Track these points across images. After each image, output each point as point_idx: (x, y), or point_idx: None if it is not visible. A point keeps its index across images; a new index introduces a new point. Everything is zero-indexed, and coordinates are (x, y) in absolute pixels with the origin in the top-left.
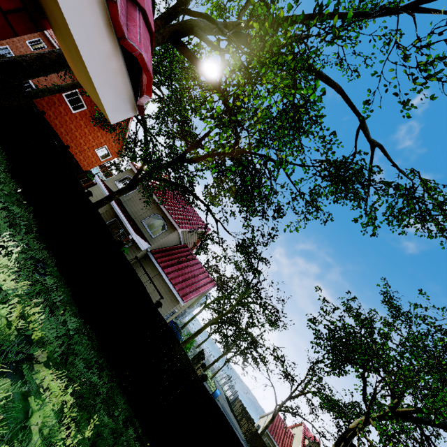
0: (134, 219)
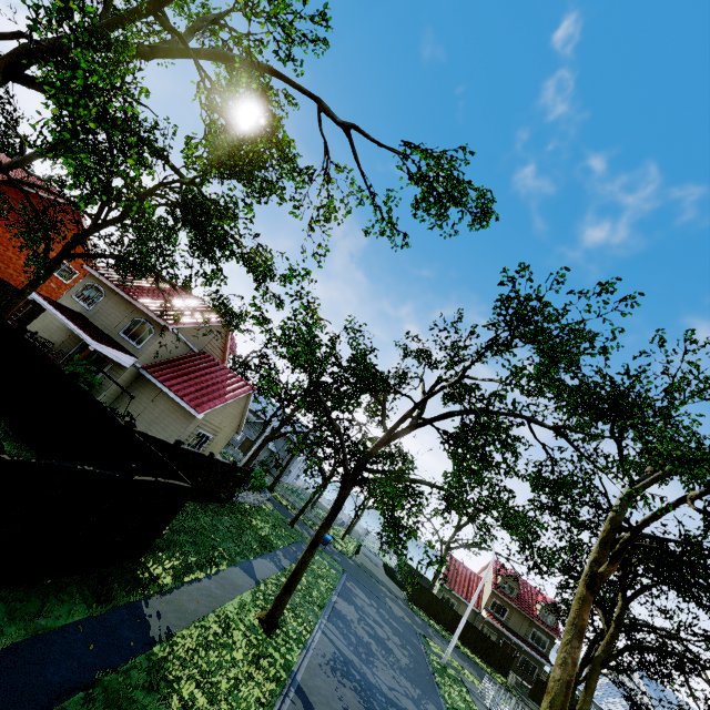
0: (109, 334)
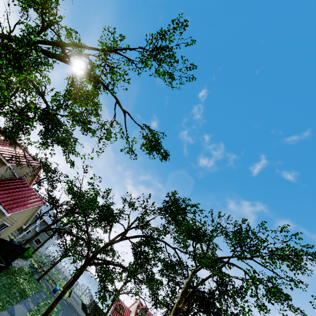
0: None
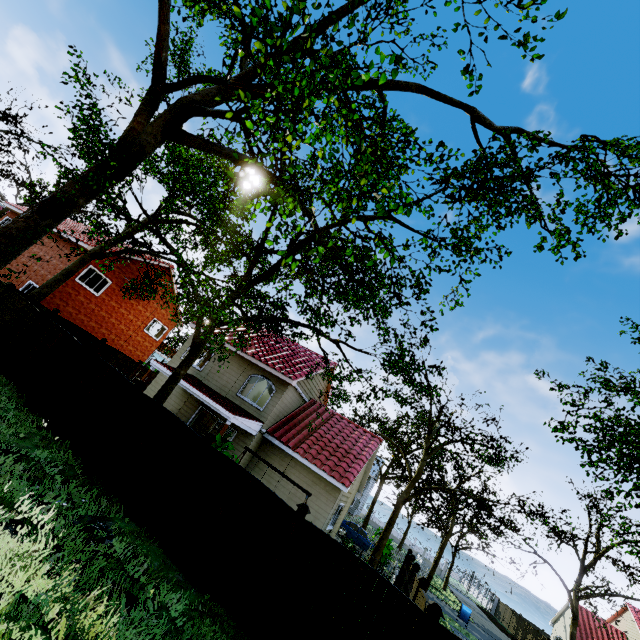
0: (226, 396)
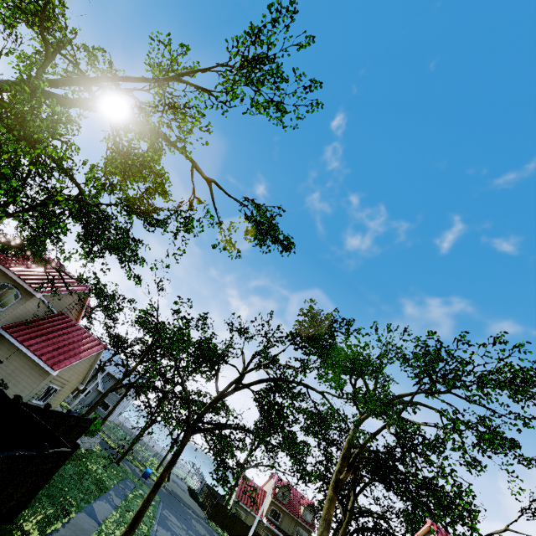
0: None
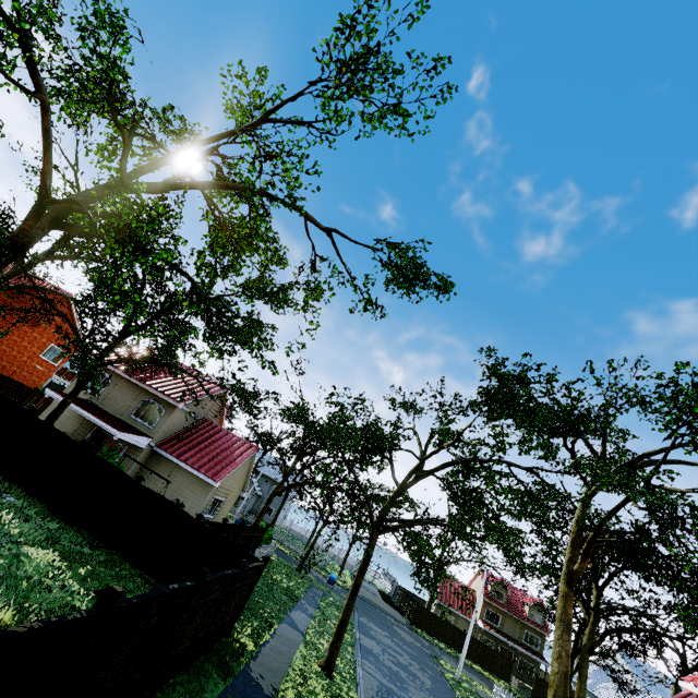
0: (120, 418)
